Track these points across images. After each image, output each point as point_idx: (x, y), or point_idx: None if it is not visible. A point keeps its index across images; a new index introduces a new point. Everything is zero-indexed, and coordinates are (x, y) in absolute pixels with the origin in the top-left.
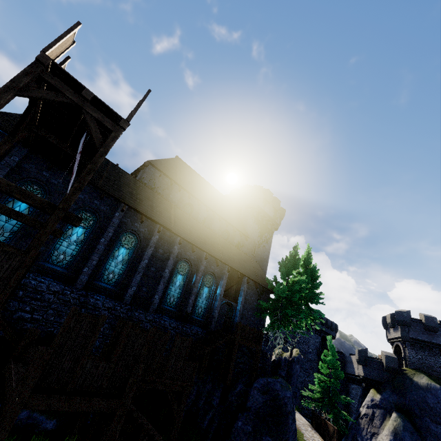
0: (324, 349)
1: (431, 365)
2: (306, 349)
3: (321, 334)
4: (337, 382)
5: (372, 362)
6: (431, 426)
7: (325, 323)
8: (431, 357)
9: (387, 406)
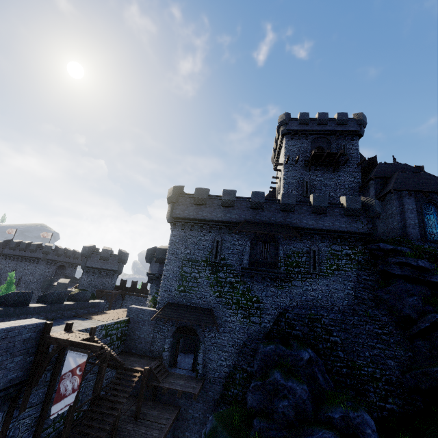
0: (62, 276)
1: (96, 284)
2: (32, 280)
3: (58, 264)
4: None
5: (52, 288)
6: None
7: (65, 254)
8: (99, 278)
9: None
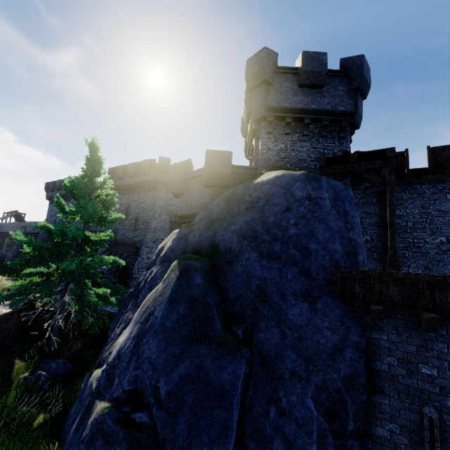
0: None
1: (301, 158)
2: (152, 217)
3: None
4: (78, 227)
5: (192, 181)
6: (255, 269)
7: None
8: (304, 143)
9: (178, 251)
